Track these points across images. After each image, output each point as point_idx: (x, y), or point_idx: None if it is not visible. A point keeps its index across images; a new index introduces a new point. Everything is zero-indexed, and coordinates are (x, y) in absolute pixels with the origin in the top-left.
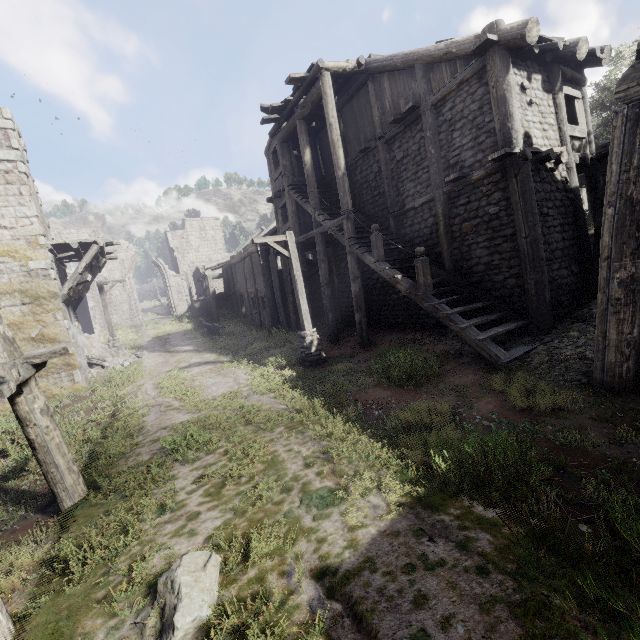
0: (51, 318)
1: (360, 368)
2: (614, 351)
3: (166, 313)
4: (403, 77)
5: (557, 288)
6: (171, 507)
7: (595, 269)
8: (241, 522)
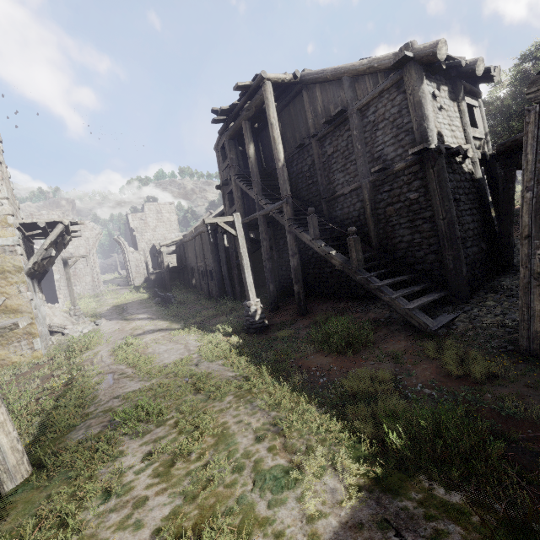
0: (15, 290)
1: (300, 335)
2: (539, 321)
3: (125, 284)
4: (332, 87)
5: (471, 263)
6: (117, 491)
7: (500, 246)
8: (191, 510)
